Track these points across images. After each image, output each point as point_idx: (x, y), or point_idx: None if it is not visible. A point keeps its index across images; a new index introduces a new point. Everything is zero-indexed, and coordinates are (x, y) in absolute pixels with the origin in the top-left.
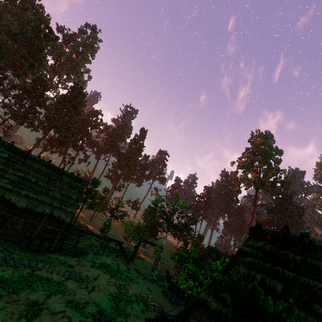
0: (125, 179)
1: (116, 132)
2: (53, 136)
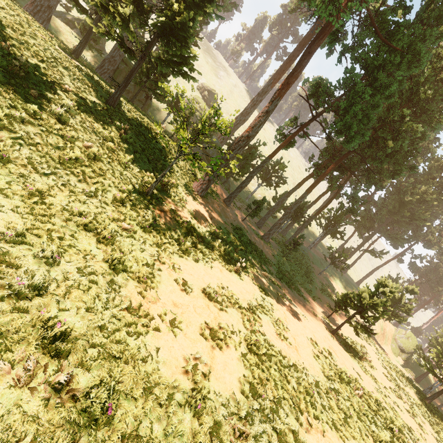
0: (388, 237)
1: (431, 144)
2: (340, 148)
